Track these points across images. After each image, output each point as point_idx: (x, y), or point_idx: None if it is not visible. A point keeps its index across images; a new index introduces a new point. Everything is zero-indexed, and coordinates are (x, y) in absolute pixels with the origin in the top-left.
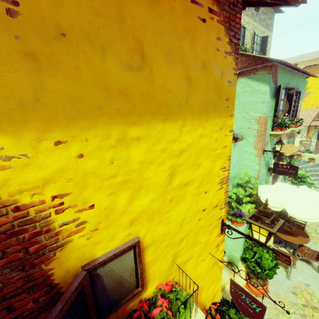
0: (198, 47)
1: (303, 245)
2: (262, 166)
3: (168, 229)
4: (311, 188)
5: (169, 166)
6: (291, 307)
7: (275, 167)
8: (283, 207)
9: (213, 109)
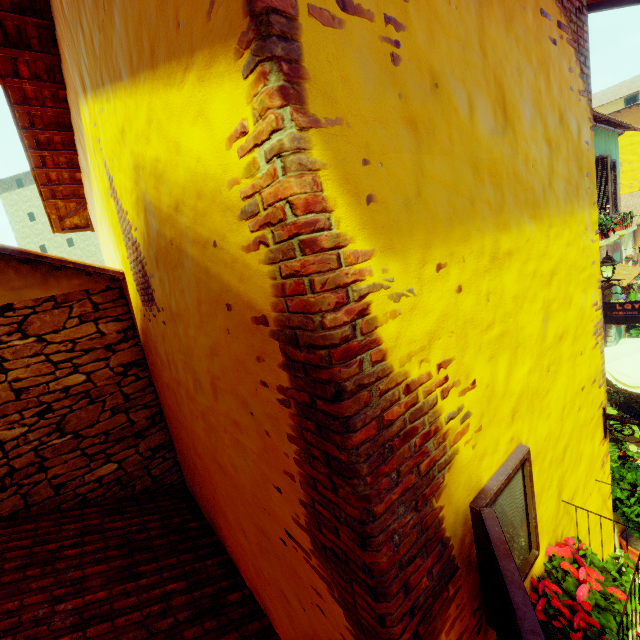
0: (553, 86)
1: None
2: None
3: (549, 429)
4: None
5: (541, 303)
6: None
7: (608, 312)
8: None
9: (575, 194)
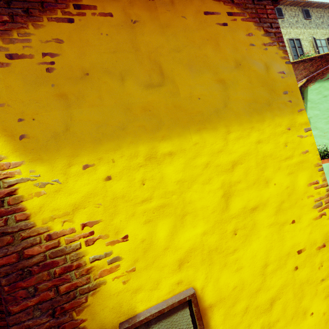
0: (225, 49)
1: None
2: None
3: (240, 280)
4: None
5: (220, 184)
6: None
7: None
8: None
9: (266, 107)
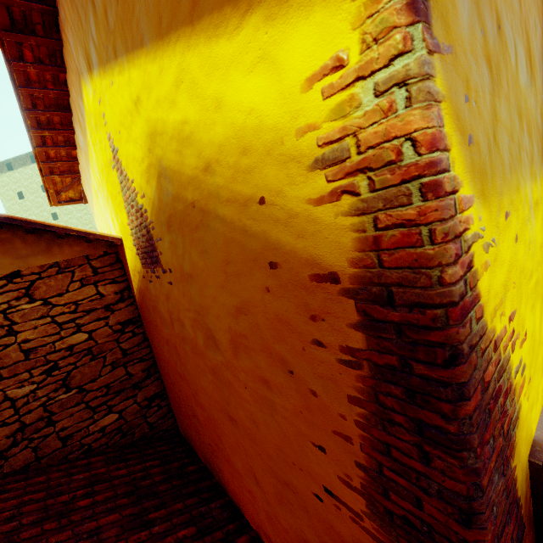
0: None
1: None
2: None
3: None
4: None
5: None
6: None
7: None
8: None
9: None
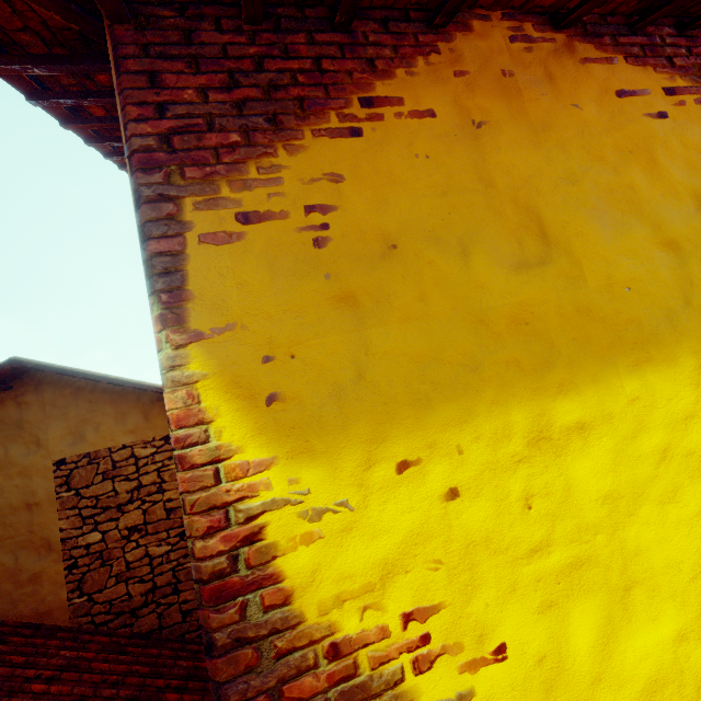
0: (668, 169)
1: None
2: None
3: None
4: None
5: (699, 502)
6: None
7: None
8: None
9: None
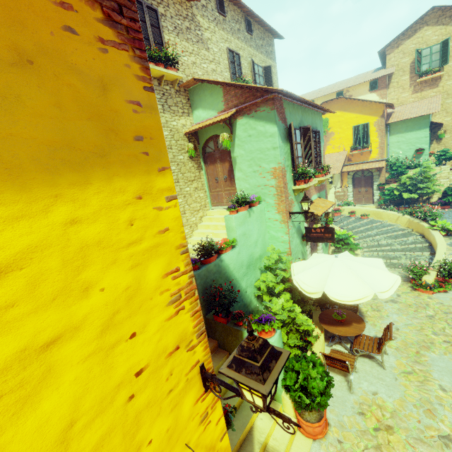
0: None
1: (360, 335)
2: (293, 235)
3: None
4: (357, 250)
5: None
6: (361, 440)
7: (308, 233)
8: (322, 290)
9: (97, 159)
